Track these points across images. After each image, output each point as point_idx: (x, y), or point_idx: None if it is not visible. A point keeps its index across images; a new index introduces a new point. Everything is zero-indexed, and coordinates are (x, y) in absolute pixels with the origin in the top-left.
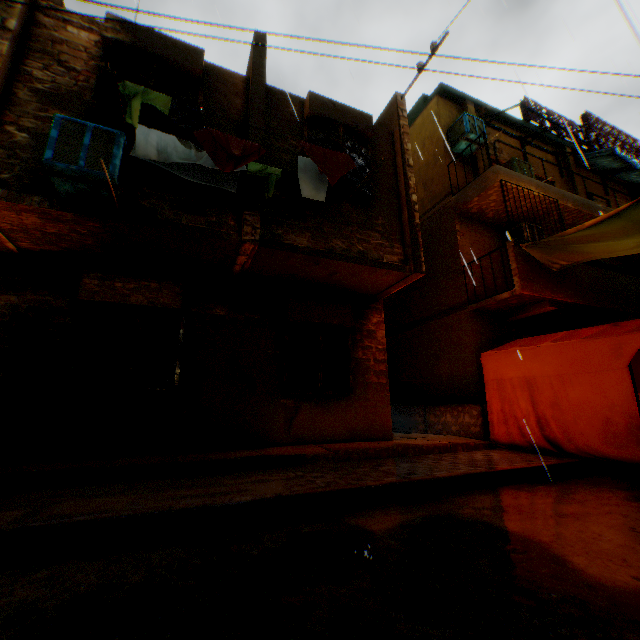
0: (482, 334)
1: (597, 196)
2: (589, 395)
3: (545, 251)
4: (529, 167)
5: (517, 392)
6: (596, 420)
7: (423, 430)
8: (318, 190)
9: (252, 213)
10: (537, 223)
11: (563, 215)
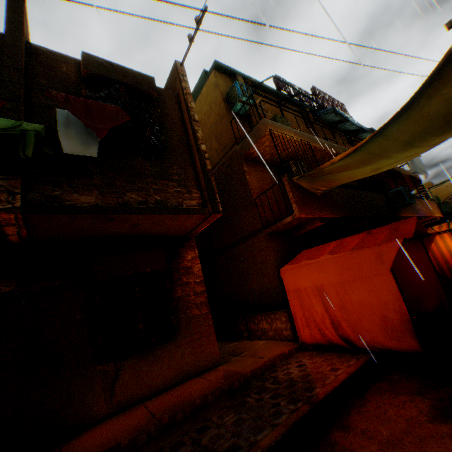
0: (278, 251)
1: (331, 139)
2: (367, 297)
3: (311, 181)
4: (287, 121)
5: (312, 299)
6: (376, 318)
7: (247, 337)
8: (87, 145)
9: (9, 176)
10: (300, 160)
11: (315, 153)
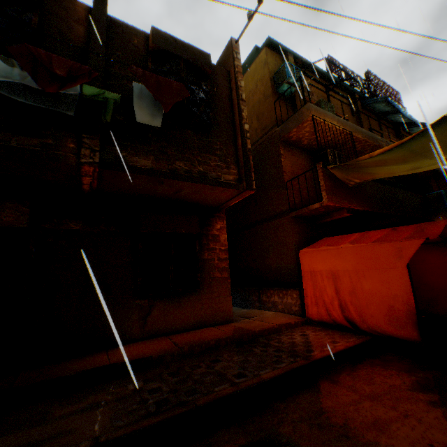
0: (300, 234)
1: (375, 130)
2: (378, 287)
3: (345, 172)
4: (332, 107)
5: (325, 282)
6: (383, 306)
7: (258, 307)
8: (154, 116)
9: (91, 136)
10: (338, 149)
11: (355, 144)
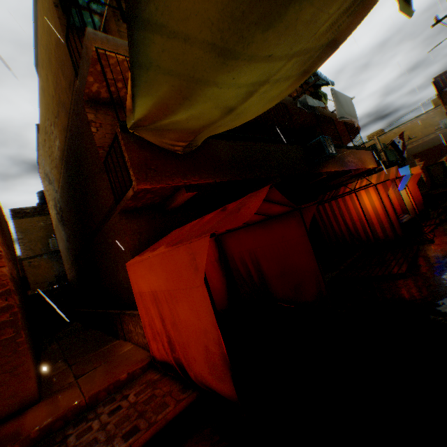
0: (140, 233)
1: None
2: (190, 316)
3: (157, 133)
4: None
5: (151, 308)
6: (201, 346)
7: (123, 337)
8: None
9: None
10: None
11: None
